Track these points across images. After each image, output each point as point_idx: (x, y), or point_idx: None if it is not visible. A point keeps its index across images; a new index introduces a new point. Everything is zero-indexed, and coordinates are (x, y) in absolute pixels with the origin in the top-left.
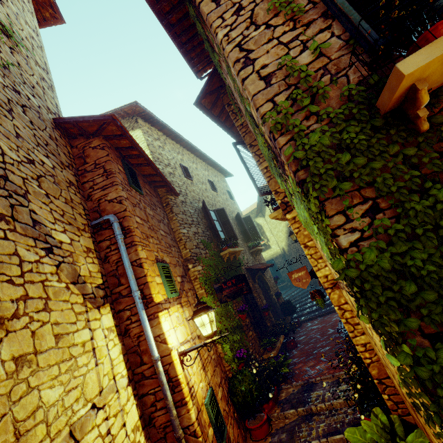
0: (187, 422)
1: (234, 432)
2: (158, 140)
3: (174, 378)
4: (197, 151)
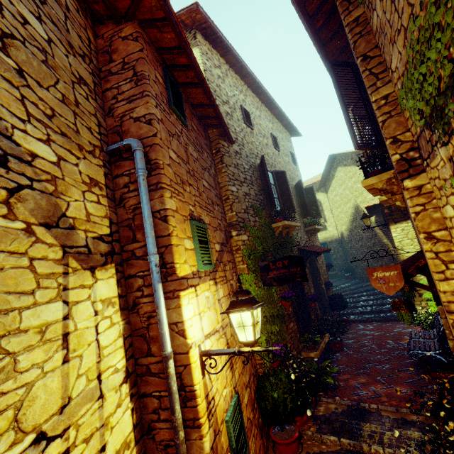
0: (197, 451)
1: (255, 447)
2: (219, 68)
3: (188, 388)
4: (264, 93)
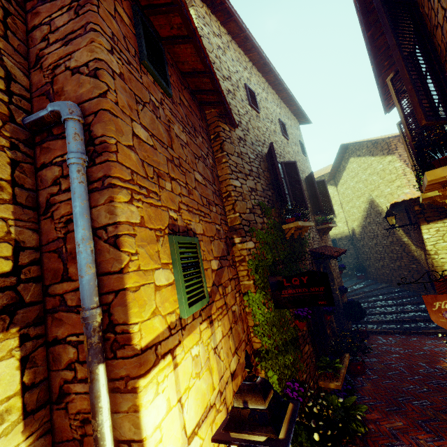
0: None
1: None
2: (219, 37)
3: None
4: (272, 72)
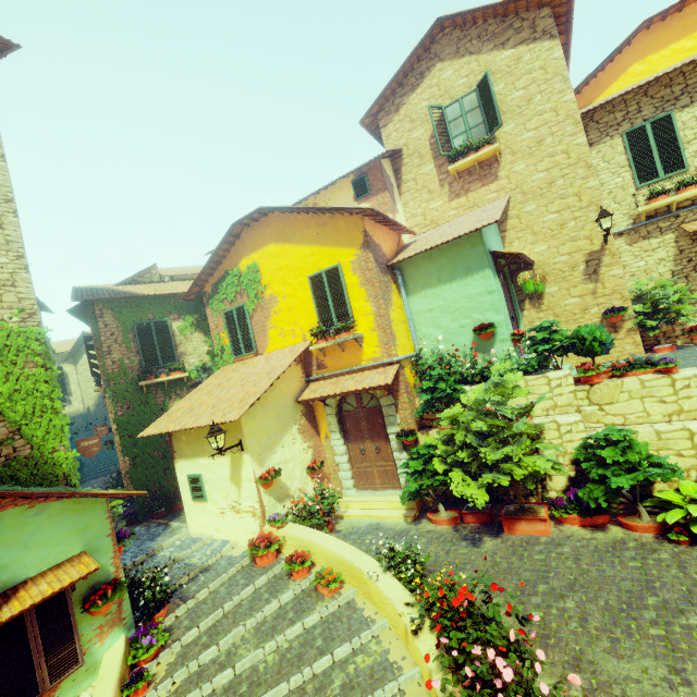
0: None
1: None
2: None
3: None
4: None
